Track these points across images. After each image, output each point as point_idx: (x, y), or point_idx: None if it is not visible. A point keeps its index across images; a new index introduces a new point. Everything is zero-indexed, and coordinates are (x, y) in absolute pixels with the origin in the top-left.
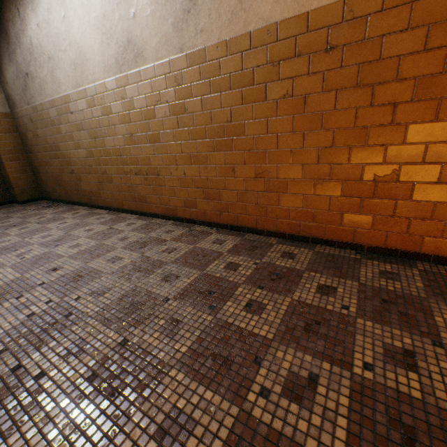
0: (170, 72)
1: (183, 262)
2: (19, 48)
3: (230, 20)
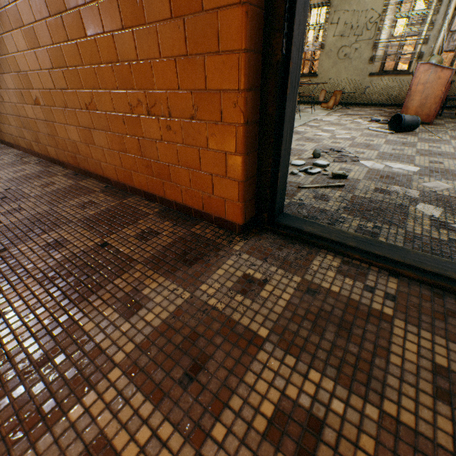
0: None
1: None
2: None
3: None
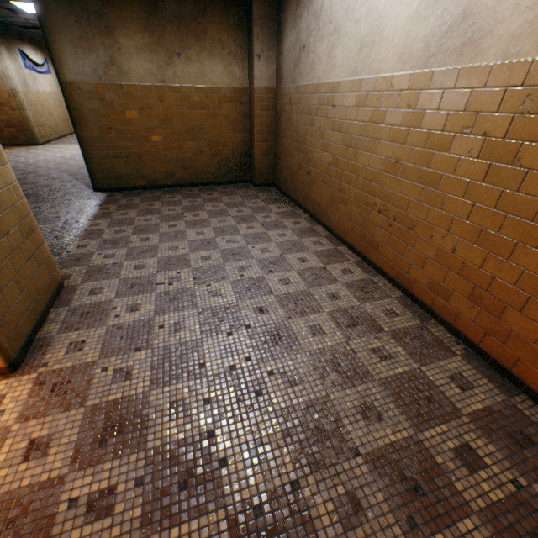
0: (519, 85)
1: (393, 392)
2: (306, 12)
3: None
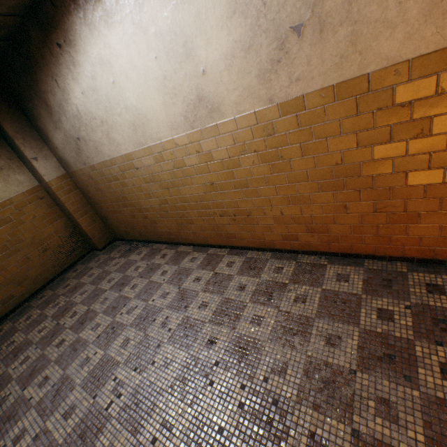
0: (256, 124)
1: (328, 315)
2: (64, 116)
3: (339, 65)
